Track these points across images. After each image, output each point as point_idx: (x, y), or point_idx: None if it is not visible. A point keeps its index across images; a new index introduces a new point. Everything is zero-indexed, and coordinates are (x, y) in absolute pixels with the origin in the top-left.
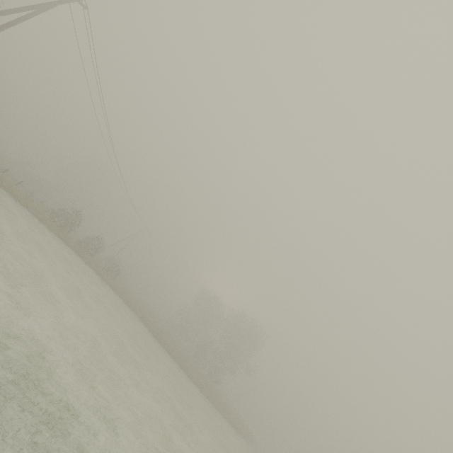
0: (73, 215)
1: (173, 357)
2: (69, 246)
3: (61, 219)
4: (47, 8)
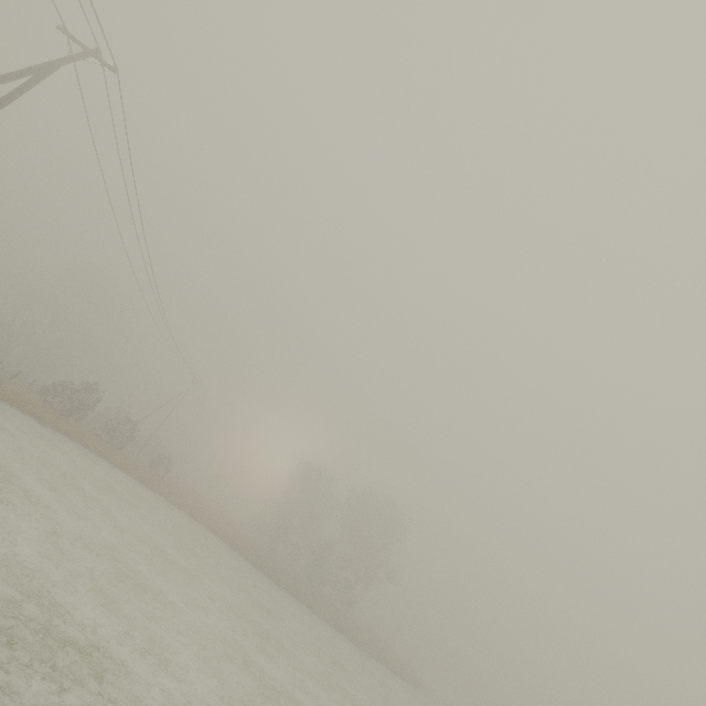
0: (81, 390)
1: (286, 588)
2: (88, 447)
3: (61, 401)
4: (44, 76)
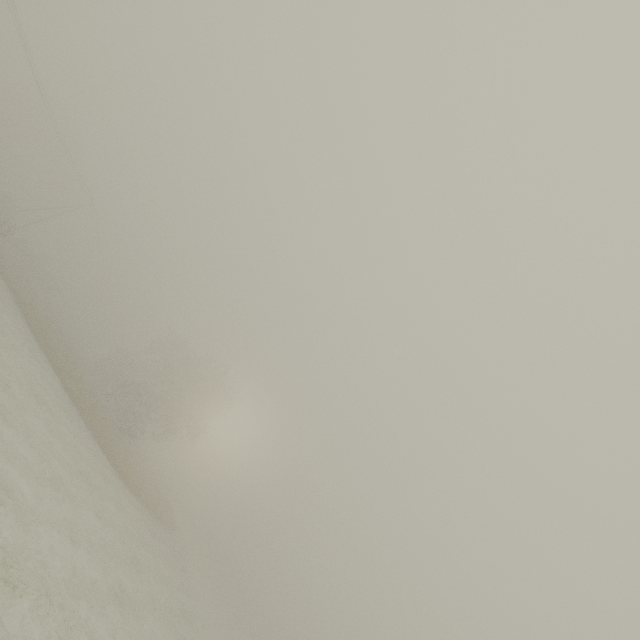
0: None
1: (45, 349)
2: None
3: None
4: None
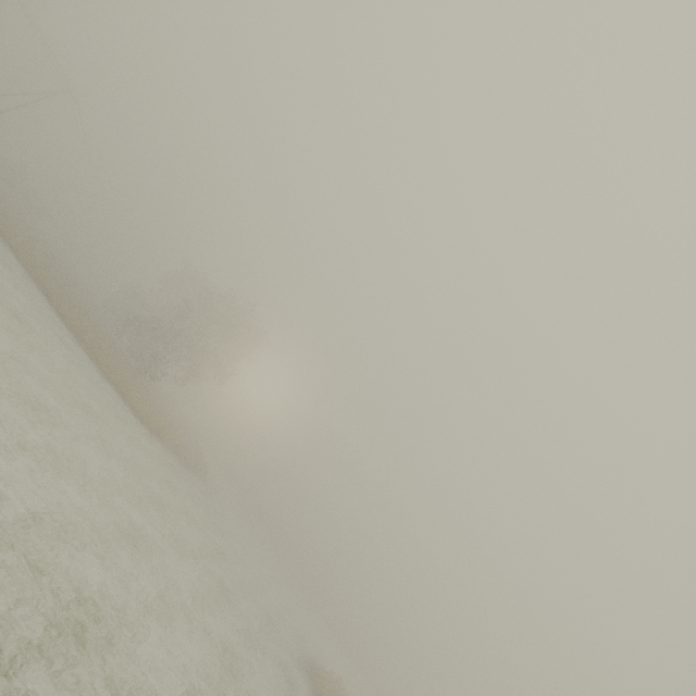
0: None
1: (28, 267)
2: None
3: None
4: None
